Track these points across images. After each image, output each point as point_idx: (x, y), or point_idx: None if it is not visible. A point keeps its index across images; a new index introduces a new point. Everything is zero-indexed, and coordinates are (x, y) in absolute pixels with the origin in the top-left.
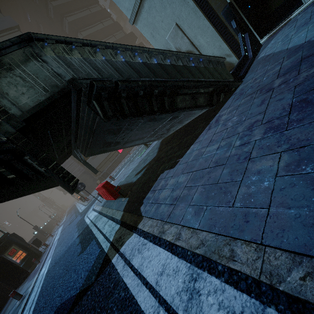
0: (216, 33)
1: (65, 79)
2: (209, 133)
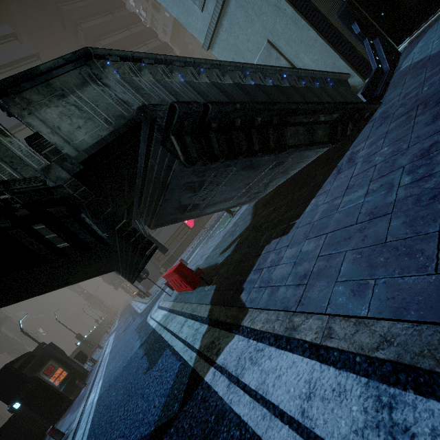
0: (328, 47)
1: (134, 108)
2: (341, 178)
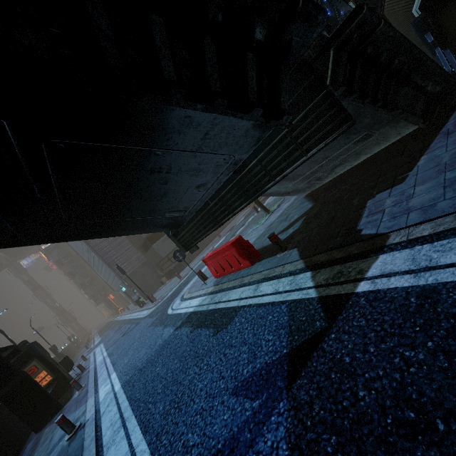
0: None
1: None
2: None
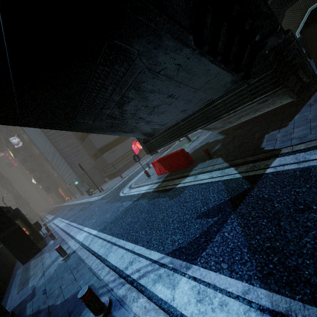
0: None
1: None
2: None
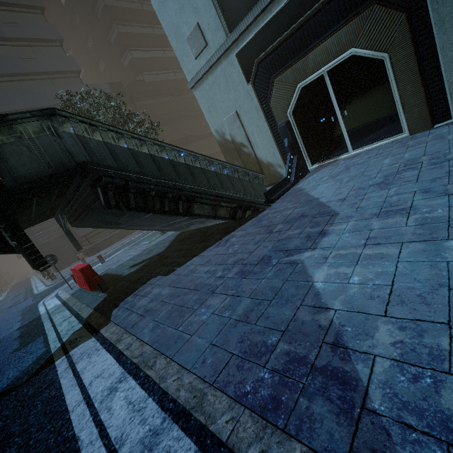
0: (273, 140)
1: (76, 159)
2: (214, 251)
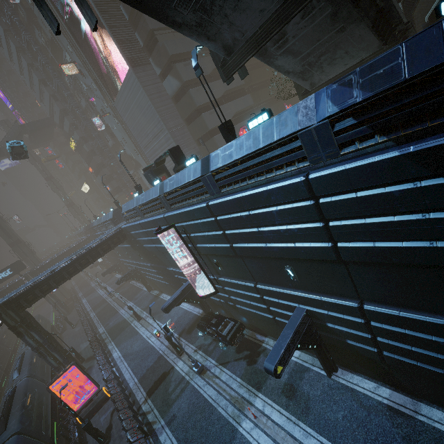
0: None
1: None
2: None
